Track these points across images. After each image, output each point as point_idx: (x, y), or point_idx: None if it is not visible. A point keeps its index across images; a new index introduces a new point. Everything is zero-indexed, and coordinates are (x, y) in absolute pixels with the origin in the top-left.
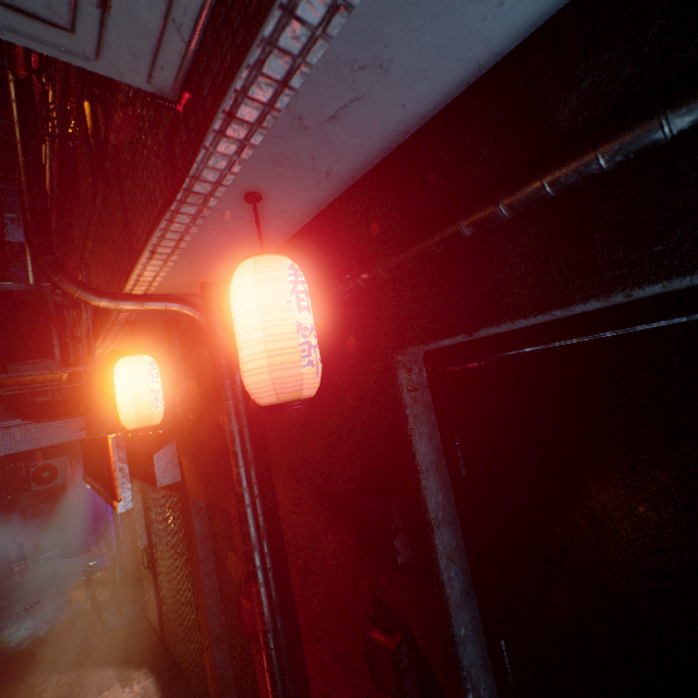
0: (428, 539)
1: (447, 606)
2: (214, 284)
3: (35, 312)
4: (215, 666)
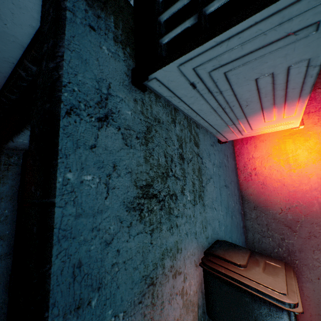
0: None
1: None
2: None
3: None
4: None
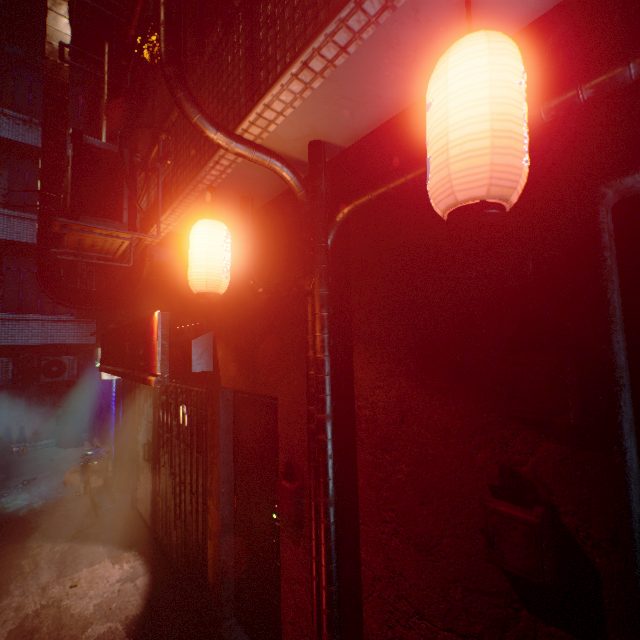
0: (613, 398)
1: (627, 478)
2: (323, 145)
3: (110, 174)
4: (219, 553)
